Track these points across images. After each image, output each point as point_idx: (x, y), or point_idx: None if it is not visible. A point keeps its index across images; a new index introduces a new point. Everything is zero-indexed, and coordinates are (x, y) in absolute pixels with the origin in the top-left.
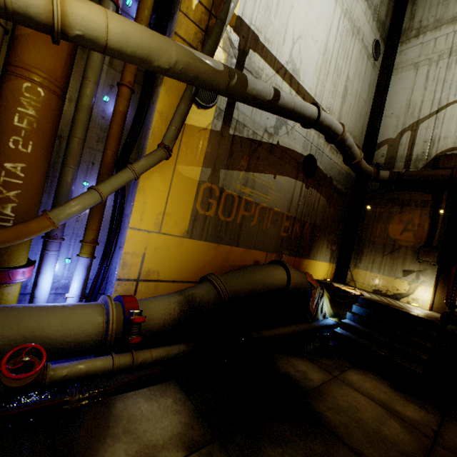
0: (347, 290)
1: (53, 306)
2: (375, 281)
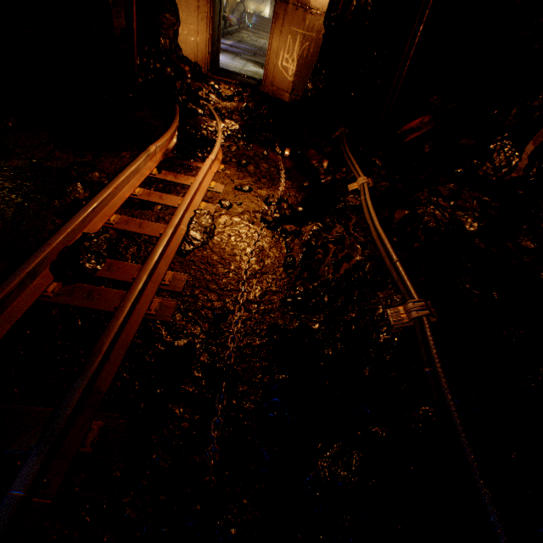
0: (249, 12)
1: (232, 17)
2: (254, 7)
